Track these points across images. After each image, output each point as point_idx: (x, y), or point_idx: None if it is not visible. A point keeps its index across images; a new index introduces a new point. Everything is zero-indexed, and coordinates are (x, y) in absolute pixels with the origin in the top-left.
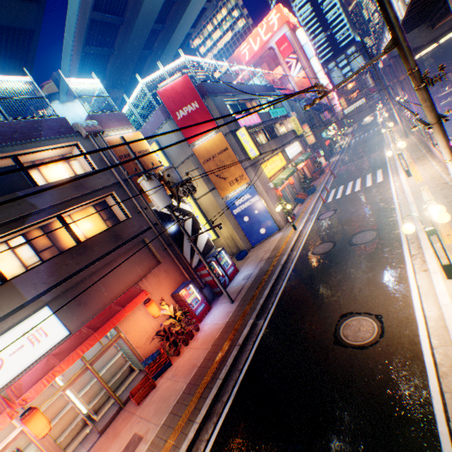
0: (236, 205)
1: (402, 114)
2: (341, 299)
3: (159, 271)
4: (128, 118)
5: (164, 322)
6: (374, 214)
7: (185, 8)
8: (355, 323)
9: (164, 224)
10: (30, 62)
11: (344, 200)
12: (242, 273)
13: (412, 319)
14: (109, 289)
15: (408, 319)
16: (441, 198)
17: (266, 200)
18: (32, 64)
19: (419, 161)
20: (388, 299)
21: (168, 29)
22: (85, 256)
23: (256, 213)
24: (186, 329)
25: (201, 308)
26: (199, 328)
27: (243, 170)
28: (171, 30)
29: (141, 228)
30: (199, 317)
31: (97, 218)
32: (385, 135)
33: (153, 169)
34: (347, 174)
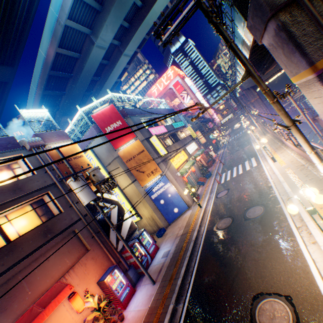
0: (154, 191)
1: (258, 121)
2: (249, 277)
3: (86, 259)
4: (71, 133)
5: (88, 316)
6: (257, 191)
7: (113, 68)
8: (268, 306)
9: (93, 214)
10: (3, 101)
11: (233, 181)
12: (162, 250)
13: (322, 301)
14: (34, 286)
15: (318, 301)
16: (304, 177)
17: (176, 185)
18: (4, 102)
19: (278, 150)
20: (292, 276)
21: (103, 79)
22: (12, 255)
23: (170, 196)
24: (111, 320)
25: (126, 292)
26: (123, 317)
27: (156, 165)
28: (104, 79)
29: (72, 220)
30: (124, 303)
31: (33, 215)
32: (250, 135)
33: (82, 170)
34: (231, 162)
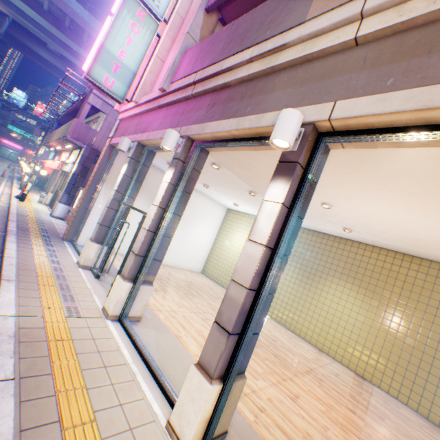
0: None
1: None
2: None
3: None
4: None
5: None
6: None
7: None
8: None
9: None
10: None
11: None
12: None
13: None
14: None
15: None
16: None
17: None
18: None
19: None
20: None
21: None
22: None
23: None
24: None
25: None
26: None
27: None
28: None
29: None
30: None
31: None
32: None
33: None
34: None
